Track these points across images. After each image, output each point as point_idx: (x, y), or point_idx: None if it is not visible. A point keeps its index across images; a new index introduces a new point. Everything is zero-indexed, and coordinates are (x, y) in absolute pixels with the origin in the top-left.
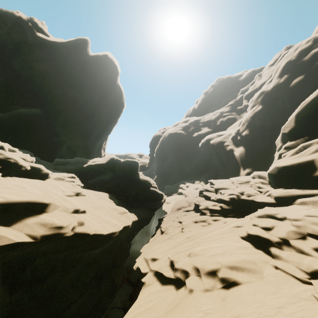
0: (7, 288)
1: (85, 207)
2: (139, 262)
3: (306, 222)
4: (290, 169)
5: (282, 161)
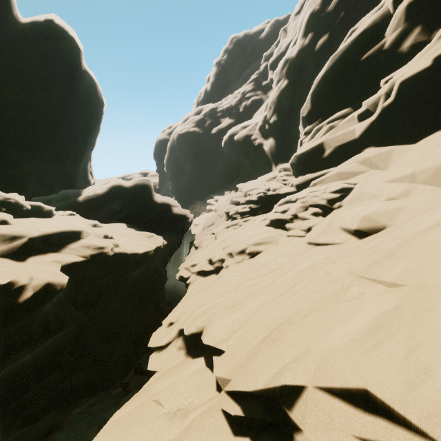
0: (72, 306)
1: (112, 233)
2: (181, 272)
3: (309, 197)
4: (306, 155)
5: (302, 148)
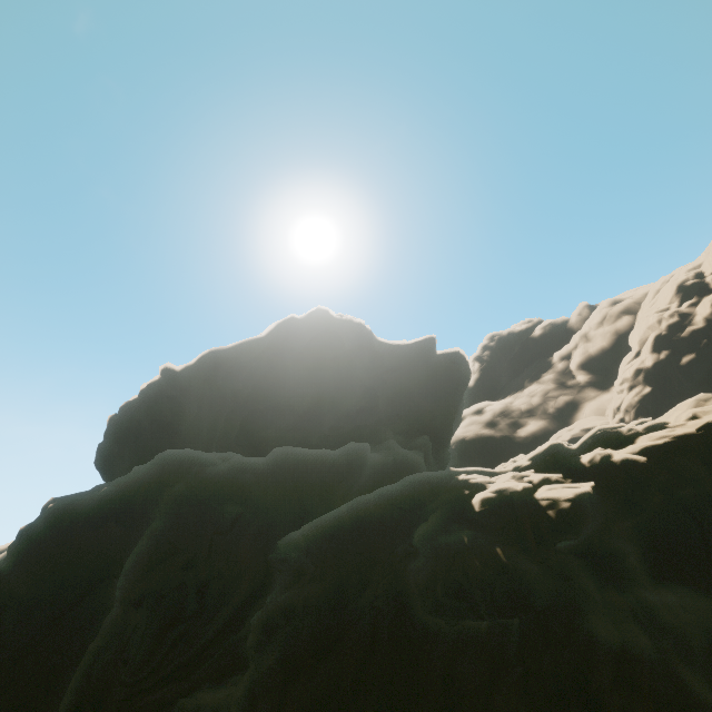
0: None
1: None
2: None
3: None
4: None
5: None
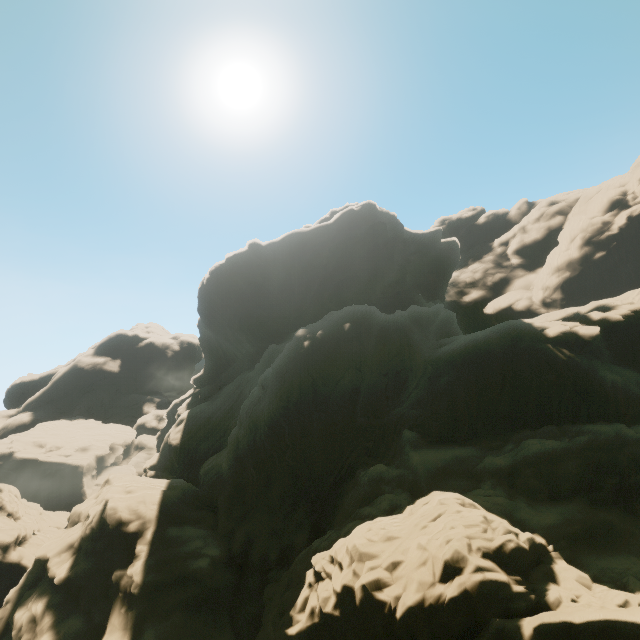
0: None
1: None
2: None
3: None
4: None
5: None
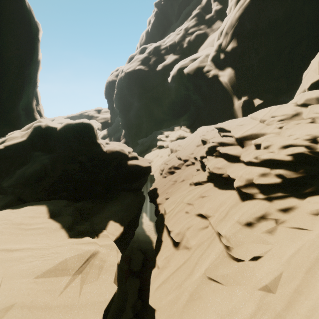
0: None
1: None
2: None
3: None
4: None
5: None
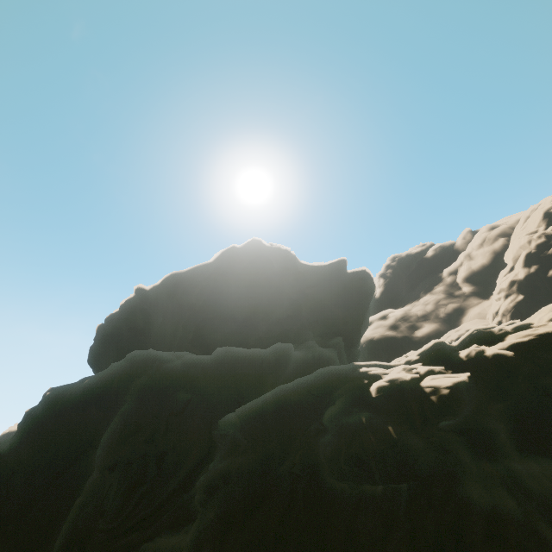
0: None
1: None
2: None
3: None
4: None
5: None
